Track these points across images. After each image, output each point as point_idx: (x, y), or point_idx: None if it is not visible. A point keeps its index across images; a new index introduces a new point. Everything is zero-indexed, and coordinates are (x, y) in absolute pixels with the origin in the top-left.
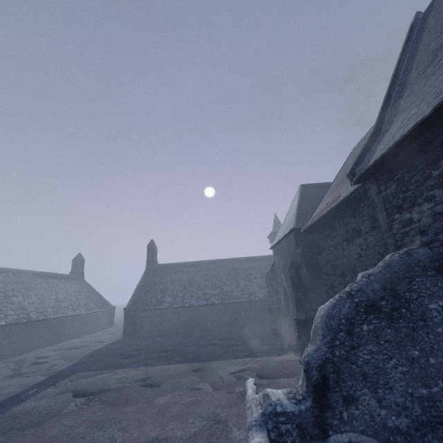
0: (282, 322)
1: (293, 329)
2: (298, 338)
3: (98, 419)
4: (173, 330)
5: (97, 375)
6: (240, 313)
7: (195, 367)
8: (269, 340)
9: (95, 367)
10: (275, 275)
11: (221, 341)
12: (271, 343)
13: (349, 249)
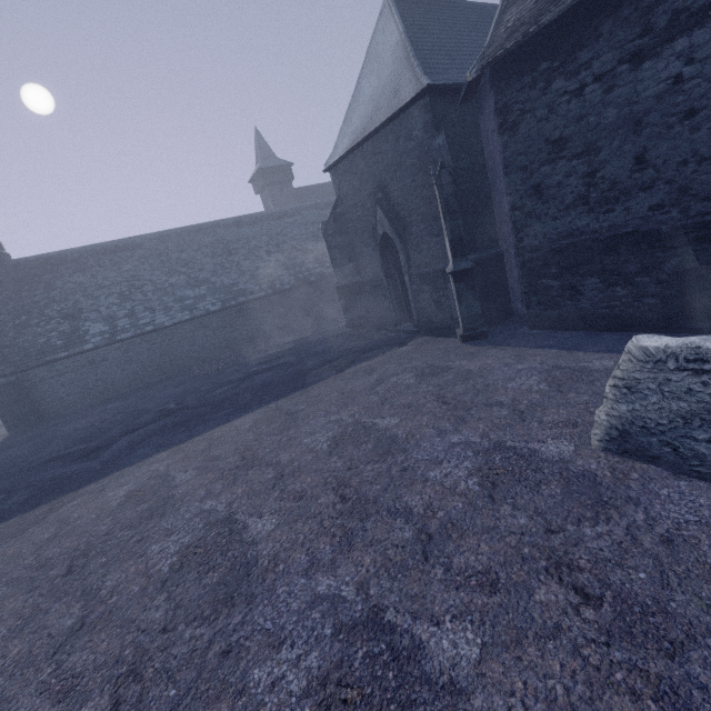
0: (370, 302)
1: (398, 305)
2: (459, 301)
3: (206, 589)
4: (136, 383)
5: (46, 517)
6: (263, 318)
7: (286, 409)
8: (350, 337)
9: (13, 507)
10: (344, 224)
11: (267, 364)
12: (362, 339)
13: (635, 79)
